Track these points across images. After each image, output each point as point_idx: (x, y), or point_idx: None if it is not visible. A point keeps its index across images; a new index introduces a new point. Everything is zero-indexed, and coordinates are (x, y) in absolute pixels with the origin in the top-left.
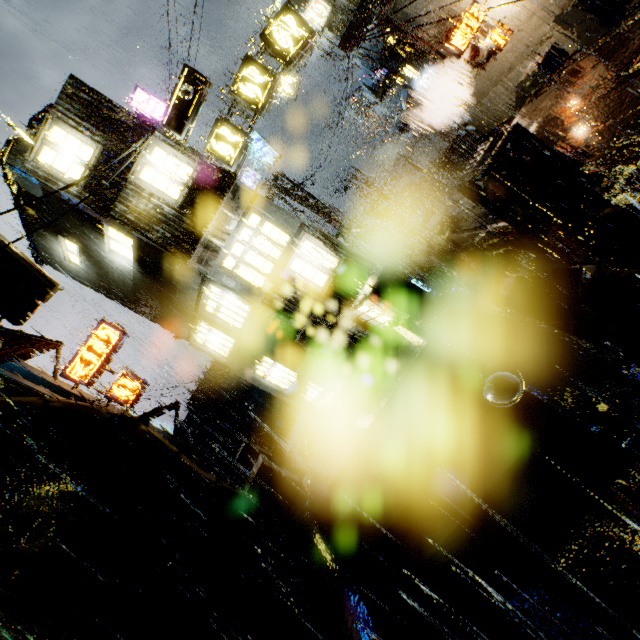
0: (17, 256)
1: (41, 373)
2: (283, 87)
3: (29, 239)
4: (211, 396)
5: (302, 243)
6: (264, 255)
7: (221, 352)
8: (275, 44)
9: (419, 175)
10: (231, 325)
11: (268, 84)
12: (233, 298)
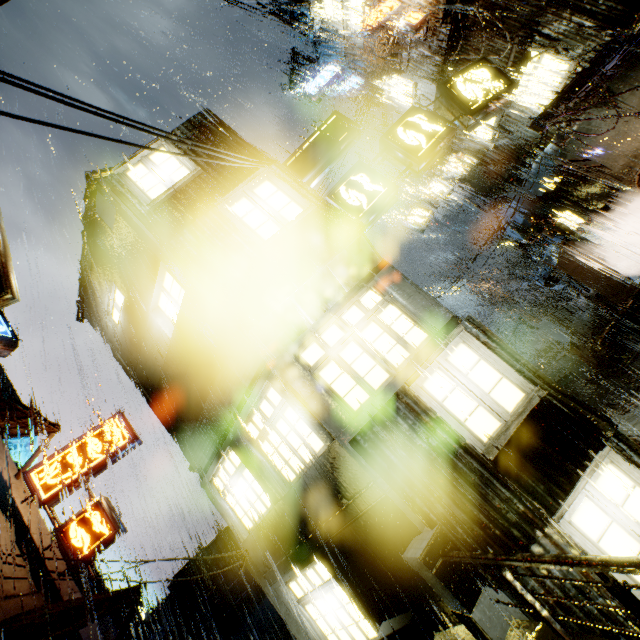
0: None
1: (7, 462)
2: (413, 217)
3: (81, 281)
4: (209, 578)
5: (453, 346)
6: (374, 354)
7: (243, 517)
8: (457, 94)
9: (571, 336)
10: (276, 470)
11: (437, 132)
12: (298, 418)
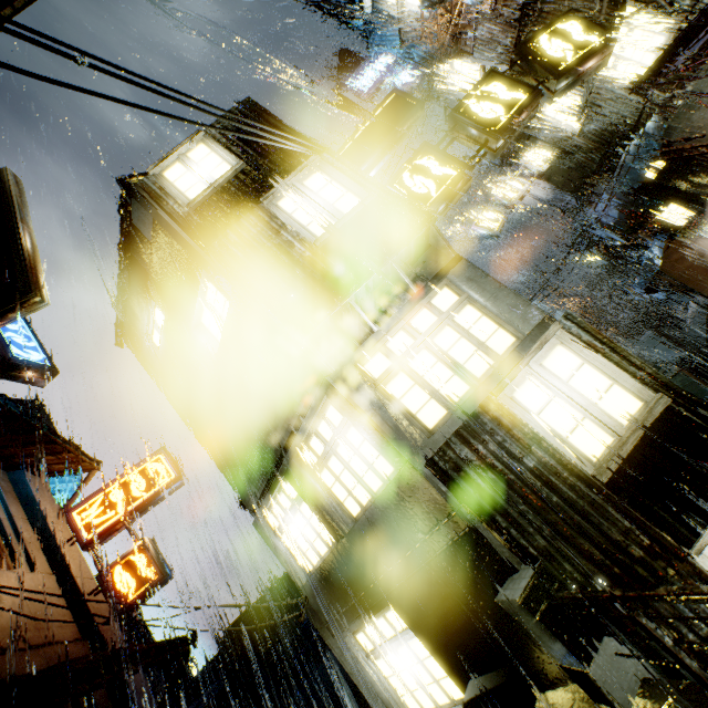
0: (14, 235)
1: (48, 501)
2: (484, 222)
3: (119, 301)
4: (264, 632)
5: (548, 348)
6: (451, 364)
7: (301, 558)
8: (541, 54)
9: (680, 353)
10: (338, 503)
11: (518, 101)
12: (362, 439)
